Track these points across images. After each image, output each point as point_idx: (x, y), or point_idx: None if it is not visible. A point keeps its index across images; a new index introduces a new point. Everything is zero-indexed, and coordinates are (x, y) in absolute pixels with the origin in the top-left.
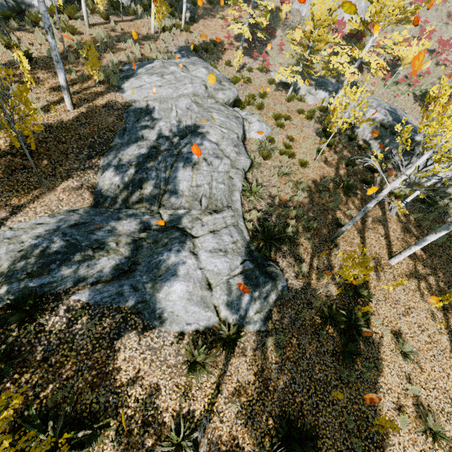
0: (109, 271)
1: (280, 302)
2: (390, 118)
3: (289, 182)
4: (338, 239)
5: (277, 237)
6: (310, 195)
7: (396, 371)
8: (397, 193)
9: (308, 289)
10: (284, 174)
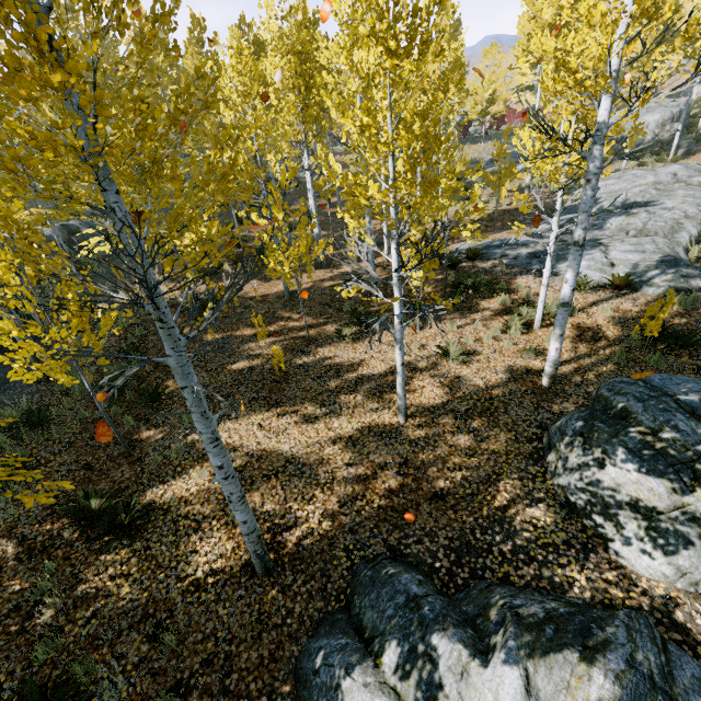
0: (524, 254)
1: None
2: None
3: None
4: None
5: None
6: None
7: None
8: None
9: None
10: None
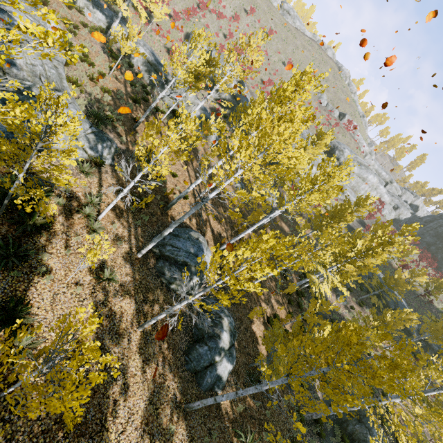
0: None
1: (117, 154)
2: (153, 58)
3: (97, 86)
4: (137, 129)
5: (104, 119)
6: (113, 100)
7: (172, 183)
8: (162, 110)
9: (129, 150)
10: (91, 79)
